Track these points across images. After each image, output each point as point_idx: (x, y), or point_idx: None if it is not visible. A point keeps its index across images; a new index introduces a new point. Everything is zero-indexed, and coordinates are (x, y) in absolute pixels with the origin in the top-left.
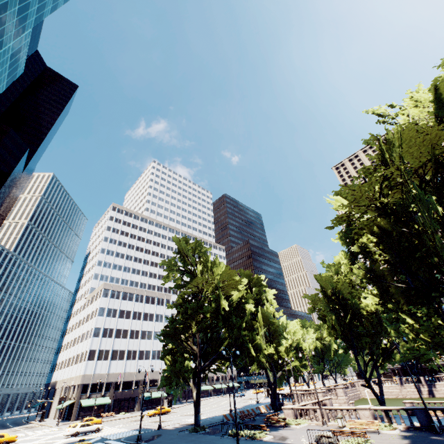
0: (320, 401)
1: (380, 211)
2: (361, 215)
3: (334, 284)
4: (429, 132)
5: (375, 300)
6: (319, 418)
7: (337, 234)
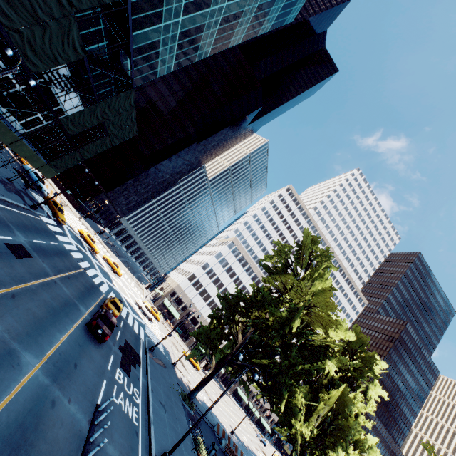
0: None
1: None
2: None
3: None
4: None
5: None
6: None
7: None
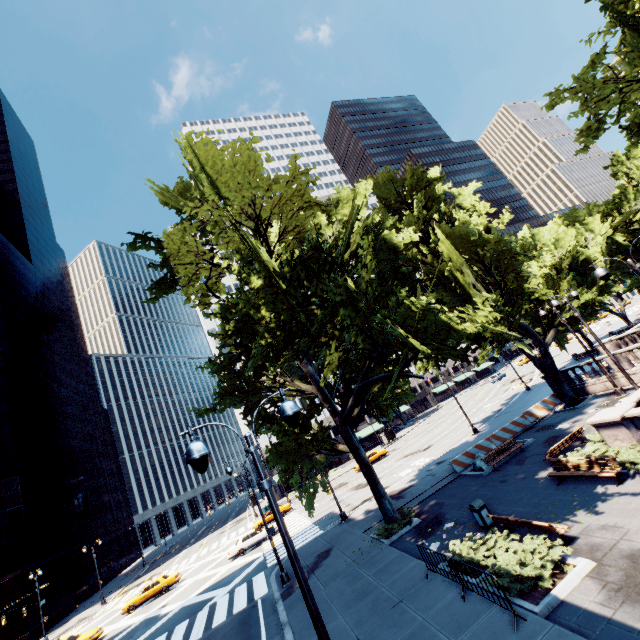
0: None
1: None
2: None
3: None
4: None
5: None
6: None
7: None
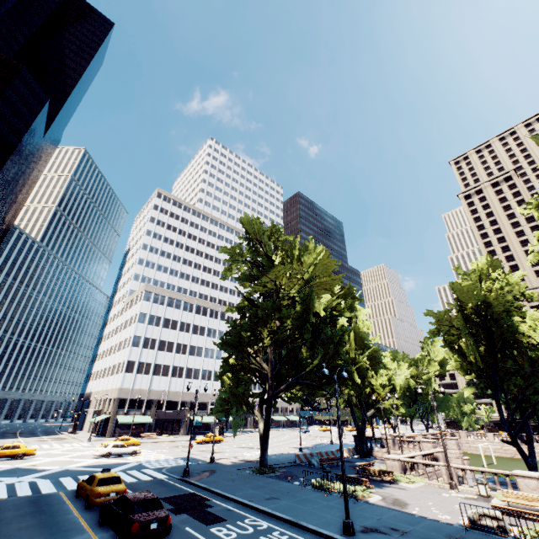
0: (432, 453)
1: None
2: None
3: (480, 296)
4: None
5: None
6: (443, 479)
7: (533, 200)
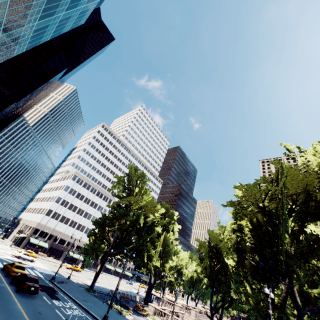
0: (176, 312)
1: (260, 210)
2: (247, 206)
3: (218, 240)
4: (307, 176)
5: (234, 264)
6: None
7: (231, 210)
